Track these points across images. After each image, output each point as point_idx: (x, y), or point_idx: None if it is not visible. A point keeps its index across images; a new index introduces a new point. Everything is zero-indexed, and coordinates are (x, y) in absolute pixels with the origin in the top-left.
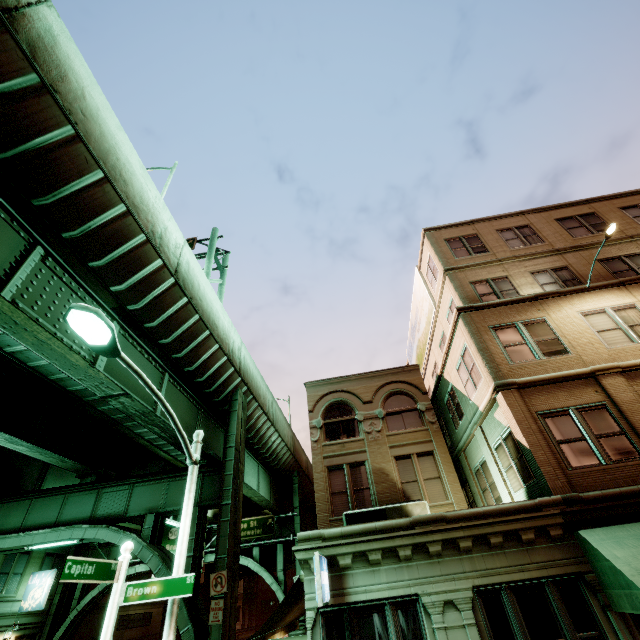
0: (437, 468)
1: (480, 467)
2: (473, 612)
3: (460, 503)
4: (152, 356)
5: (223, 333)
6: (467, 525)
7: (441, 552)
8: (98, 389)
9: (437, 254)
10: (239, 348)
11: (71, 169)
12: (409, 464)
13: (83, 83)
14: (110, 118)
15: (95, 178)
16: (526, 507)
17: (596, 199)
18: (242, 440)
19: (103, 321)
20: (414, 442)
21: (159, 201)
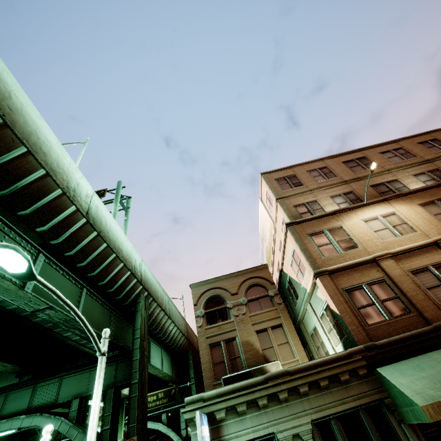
0: (285, 336)
1: (313, 331)
2: (313, 440)
3: (303, 359)
4: (72, 276)
5: (127, 255)
6: (303, 375)
7: (288, 398)
8: (27, 306)
9: (271, 189)
10: (140, 264)
11: (1, 147)
12: (266, 335)
13: (10, 88)
14: (32, 111)
15: (20, 152)
16: (341, 356)
17: (365, 148)
18: (145, 332)
19: (20, 254)
20: (268, 319)
21: (72, 165)
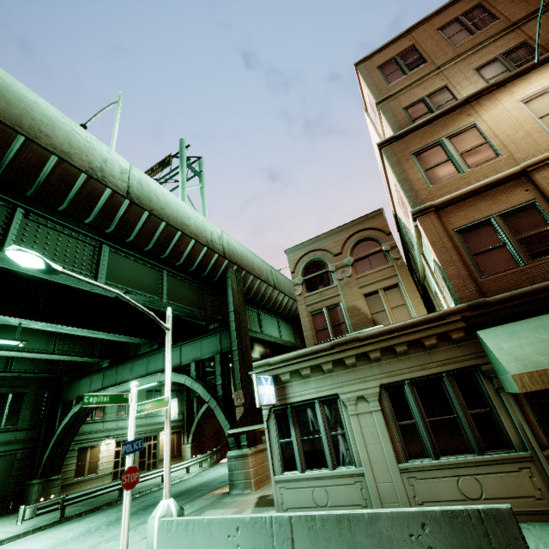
0: (402, 297)
1: (434, 289)
2: (380, 402)
3: None
4: (147, 261)
5: (197, 229)
6: (375, 341)
7: (355, 363)
8: (108, 293)
9: (369, 88)
10: (220, 237)
11: None
12: (377, 298)
13: None
14: (12, 85)
15: (20, 143)
16: (430, 319)
17: None
18: (241, 305)
19: (30, 253)
20: (381, 279)
21: (91, 140)
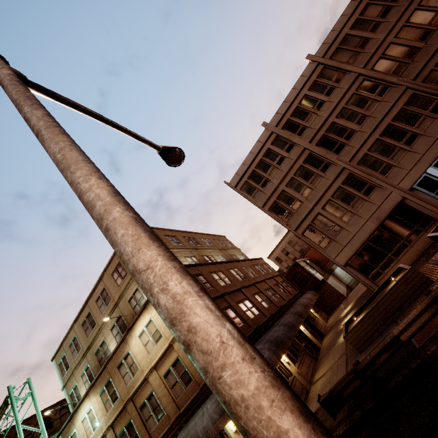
0: None
1: None
2: None
3: None
4: None
5: None
6: None
7: None
8: None
9: (58, 377)
10: None
11: None
12: None
13: None
14: None
15: None
16: None
17: (88, 299)
18: None
19: None
20: None
21: None
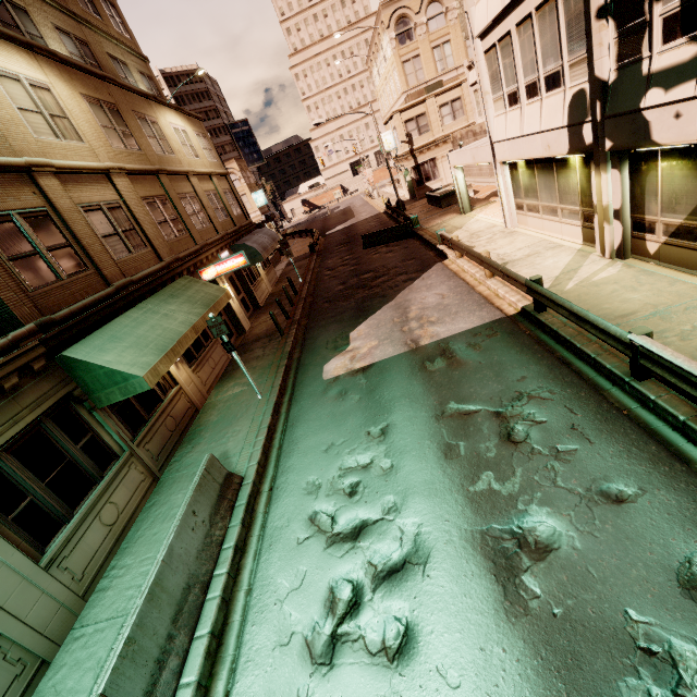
0: None
1: None
2: None
3: None
4: None
5: None
6: None
7: None
8: None
9: None
10: None
11: None
12: None
13: None
14: None
15: None
16: (0, 349)
17: None
18: None
19: None
20: None
21: None
